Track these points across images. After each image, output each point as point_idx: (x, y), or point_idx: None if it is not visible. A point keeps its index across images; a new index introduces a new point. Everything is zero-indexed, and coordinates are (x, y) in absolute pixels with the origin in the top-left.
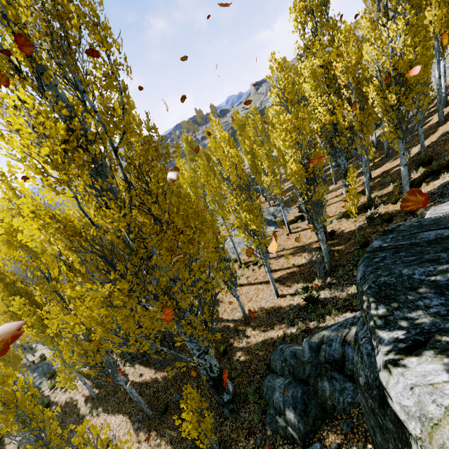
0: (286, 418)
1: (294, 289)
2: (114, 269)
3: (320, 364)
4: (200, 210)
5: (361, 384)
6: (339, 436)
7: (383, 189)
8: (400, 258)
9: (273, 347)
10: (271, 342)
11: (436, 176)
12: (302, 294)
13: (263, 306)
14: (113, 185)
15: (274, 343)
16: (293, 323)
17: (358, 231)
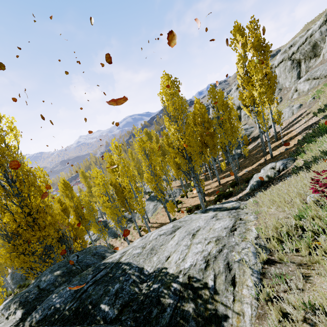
0: None
1: None
2: (8, 242)
3: None
4: (50, 220)
5: None
6: None
7: (215, 196)
8: (58, 265)
9: None
10: None
11: (227, 198)
12: None
13: None
14: (12, 212)
15: None
16: None
17: None
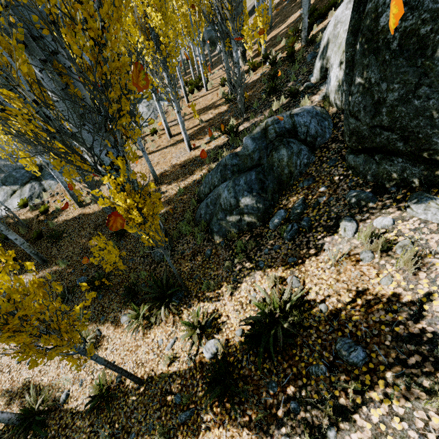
0: (241, 209)
1: (207, 138)
2: None
3: (271, 142)
4: None
5: (384, 25)
6: (302, 192)
7: (275, 47)
8: None
9: (198, 186)
10: (194, 184)
11: (323, 19)
12: (218, 138)
13: (175, 163)
14: None
15: (199, 182)
16: (216, 159)
17: (261, 78)
